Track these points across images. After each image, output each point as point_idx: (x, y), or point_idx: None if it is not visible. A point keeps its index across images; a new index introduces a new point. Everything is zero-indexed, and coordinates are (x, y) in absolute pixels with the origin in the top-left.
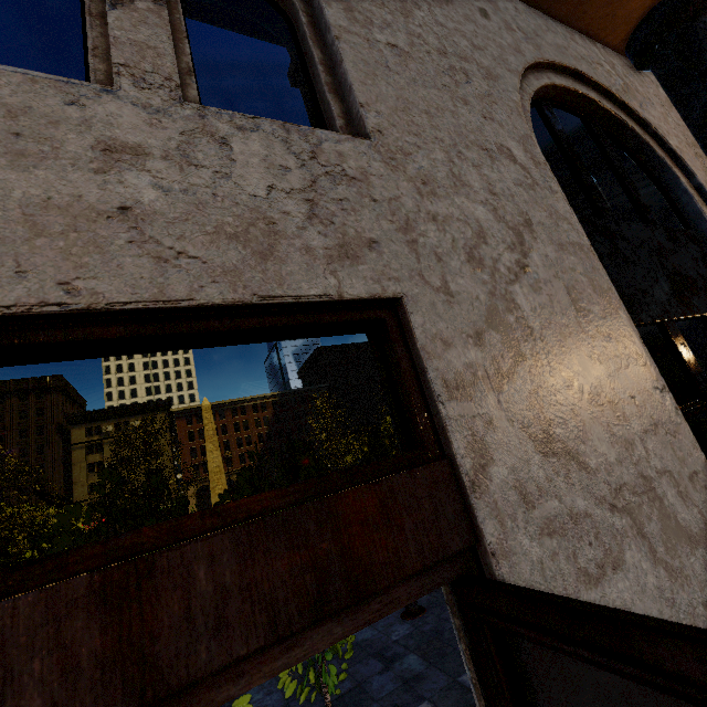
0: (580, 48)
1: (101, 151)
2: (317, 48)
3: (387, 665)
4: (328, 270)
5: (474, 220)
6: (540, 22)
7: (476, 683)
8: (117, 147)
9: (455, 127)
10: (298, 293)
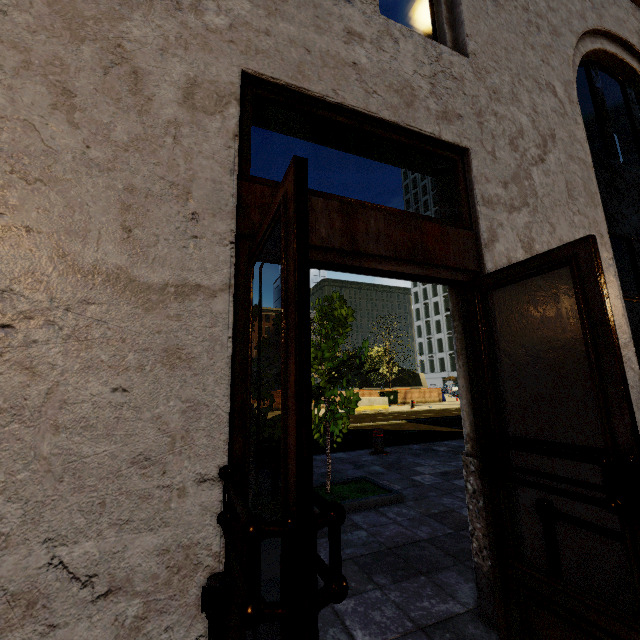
0: (638, 23)
1: (346, 33)
2: None
3: (358, 467)
4: (436, 122)
5: (519, 123)
6: None
7: (459, 350)
8: (352, 32)
9: (521, 63)
10: (421, 128)
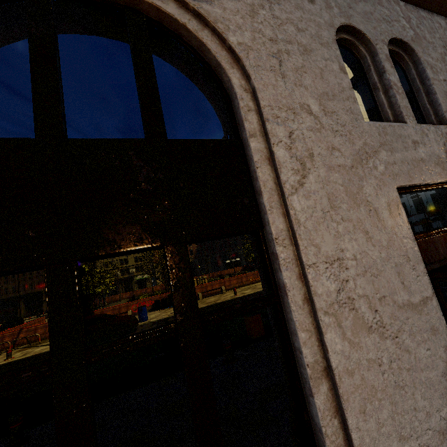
0: None
1: (413, 144)
2: (421, 85)
3: None
4: None
5: None
6: None
7: None
8: (414, 142)
9: None
10: None
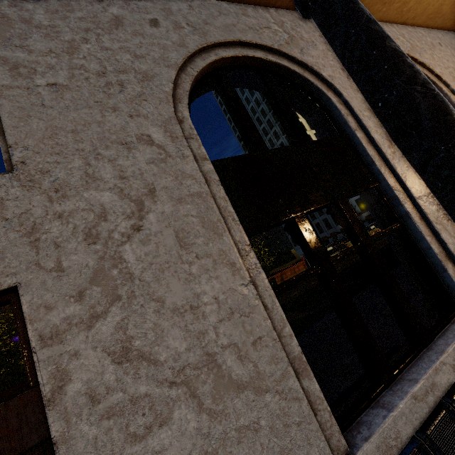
0: (250, 19)
1: None
2: None
3: None
4: None
5: (99, 205)
6: (213, 10)
7: None
8: None
9: (99, 134)
10: None
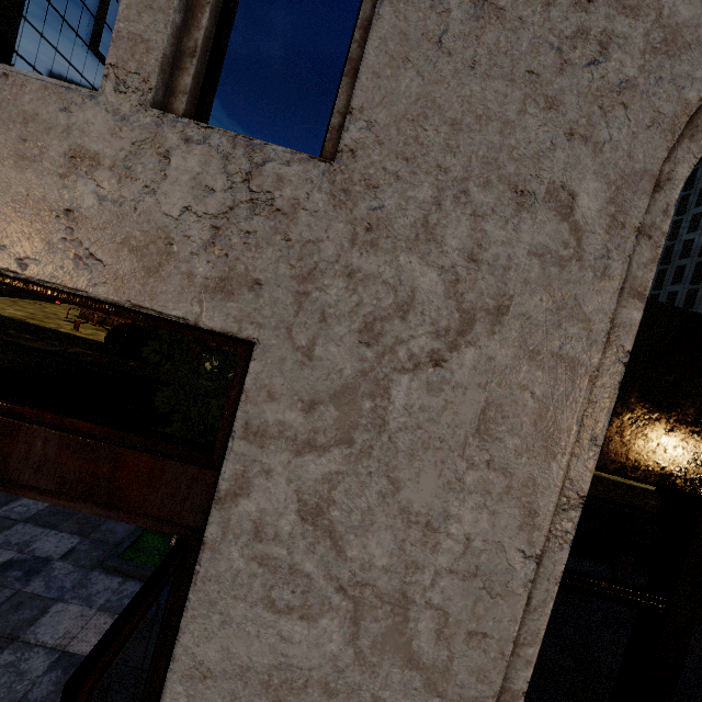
0: None
1: (69, 158)
2: None
3: None
4: (198, 298)
5: (409, 288)
6: None
7: None
8: (82, 155)
9: (490, 150)
10: (163, 310)
